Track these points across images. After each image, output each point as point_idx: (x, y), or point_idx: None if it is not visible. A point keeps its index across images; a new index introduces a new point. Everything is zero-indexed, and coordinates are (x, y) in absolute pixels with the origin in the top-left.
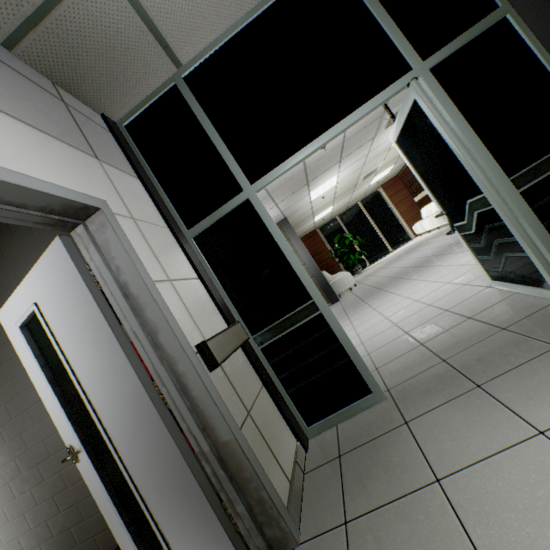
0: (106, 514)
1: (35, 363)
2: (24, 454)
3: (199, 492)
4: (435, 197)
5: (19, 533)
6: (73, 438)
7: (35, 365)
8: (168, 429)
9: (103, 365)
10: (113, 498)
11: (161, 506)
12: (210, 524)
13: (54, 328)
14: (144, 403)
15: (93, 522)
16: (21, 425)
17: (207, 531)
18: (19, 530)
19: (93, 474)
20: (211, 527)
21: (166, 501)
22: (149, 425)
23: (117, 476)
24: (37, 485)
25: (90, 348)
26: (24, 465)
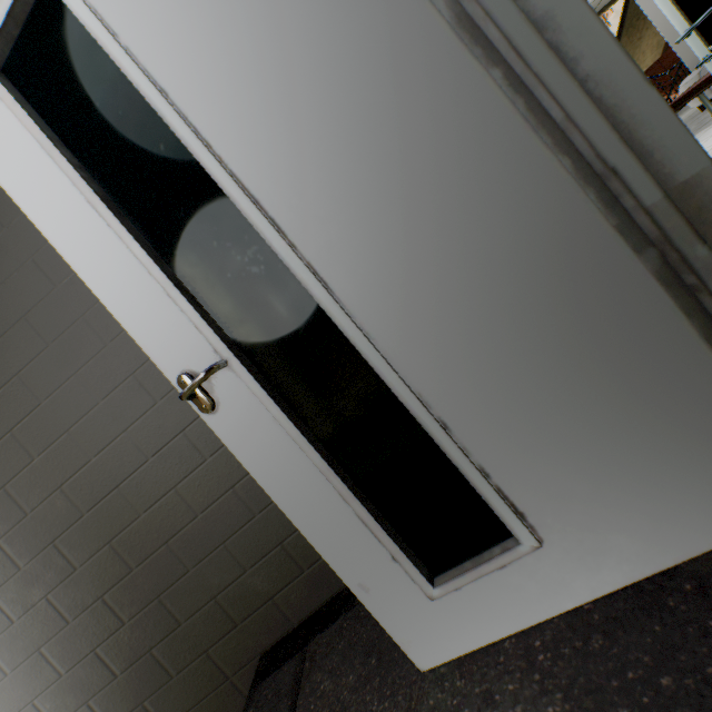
0: (305, 522)
1: (49, 169)
2: (18, 527)
3: (660, 311)
4: (677, 6)
5: (33, 692)
6: (192, 349)
7: (49, 177)
8: (548, 148)
9: (297, 41)
10: (331, 467)
11: (505, 418)
12: (688, 398)
13: (106, 5)
14: (459, 98)
15: (199, 624)
16: (1, 468)
17: (675, 424)
18: (32, 687)
19: (262, 428)
20: (694, 404)
21: (522, 396)
22: (472, 172)
23: (335, 408)
24: (60, 585)
25: (246, 3)
26: (22, 550)
